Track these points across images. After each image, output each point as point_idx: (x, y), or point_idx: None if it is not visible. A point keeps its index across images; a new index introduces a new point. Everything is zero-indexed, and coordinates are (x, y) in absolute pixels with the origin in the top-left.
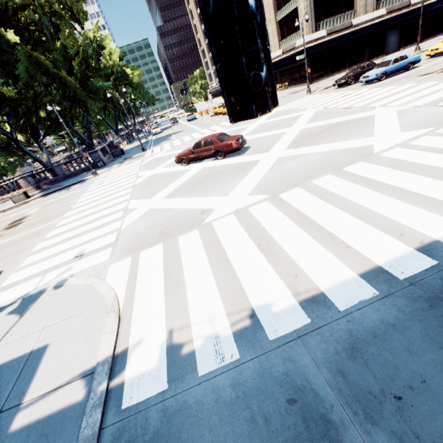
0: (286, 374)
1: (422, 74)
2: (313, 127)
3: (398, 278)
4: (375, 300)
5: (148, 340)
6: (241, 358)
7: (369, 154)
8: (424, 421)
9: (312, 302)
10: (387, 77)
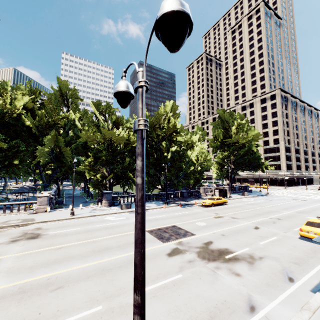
0: None
1: None
2: None
3: None
4: None
5: None
6: None
7: None
8: None
9: None
10: None
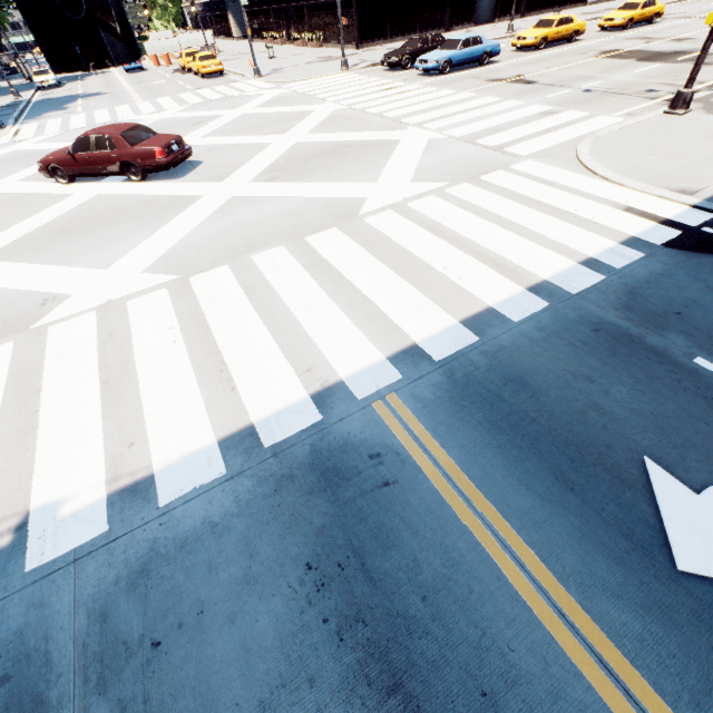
0: (20, 632)
1: (492, 78)
2: (314, 143)
3: (264, 445)
4: (216, 484)
5: None
6: None
7: (354, 214)
8: (168, 675)
9: (130, 493)
10: (455, 70)
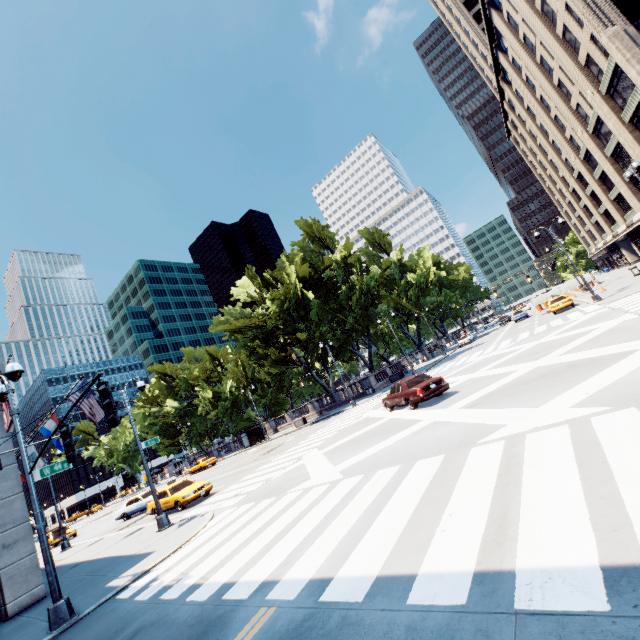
0: (134, 618)
1: None
2: (548, 366)
3: (223, 596)
4: (198, 603)
5: (160, 569)
6: (146, 600)
7: (474, 442)
8: None
9: (194, 587)
10: None
